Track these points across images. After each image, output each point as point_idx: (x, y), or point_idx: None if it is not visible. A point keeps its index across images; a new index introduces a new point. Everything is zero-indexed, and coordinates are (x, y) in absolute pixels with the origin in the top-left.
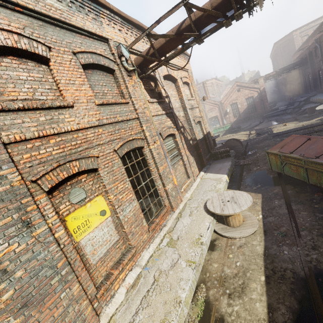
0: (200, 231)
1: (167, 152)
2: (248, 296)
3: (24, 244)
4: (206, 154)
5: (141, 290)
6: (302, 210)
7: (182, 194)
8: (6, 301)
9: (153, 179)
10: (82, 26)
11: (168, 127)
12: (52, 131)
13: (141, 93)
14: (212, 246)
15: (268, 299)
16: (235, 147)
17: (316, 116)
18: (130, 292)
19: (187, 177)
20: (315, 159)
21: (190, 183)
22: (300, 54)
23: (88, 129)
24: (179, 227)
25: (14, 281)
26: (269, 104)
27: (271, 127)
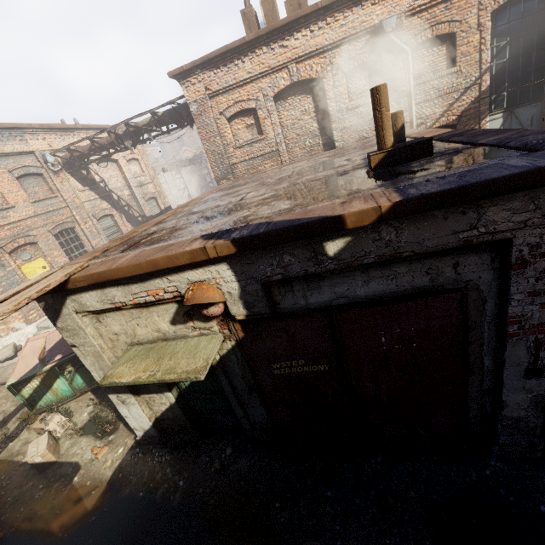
0: None
1: (102, 230)
2: None
3: (3, 273)
4: None
5: None
6: None
7: None
8: (1, 292)
9: (87, 250)
10: (12, 151)
11: (103, 209)
12: (6, 223)
13: (69, 186)
14: None
15: None
16: None
17: None
18: None
19: None
20: None
21: None
22: None
23: (27, 219)
24: None
25: (3, 286)
26: None
27: None
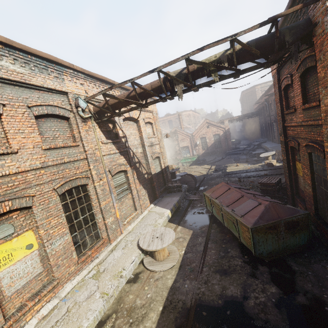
0: (124, 264)
1: (114, 187)
2: (144, 324)
3: None
4: (161, 187)
5: (51, 321)
6: (213, 248)
7: (124, 226)
8: None
9: (94, 213)
10: (41, 84)
11: (119, 164)
12: None
13: (94, 136)
14: (136, 278)
15: (157, 326)
16: (190, 182)
17: (261, 161)
18: (41, 323)
19: (135, 210)
20: (226, 208)
21: (136, 215)
22: (258, 106)
23: (28, 172)
24: (109, 259)
25: None
26: (235, 141)
27: (227, 165)
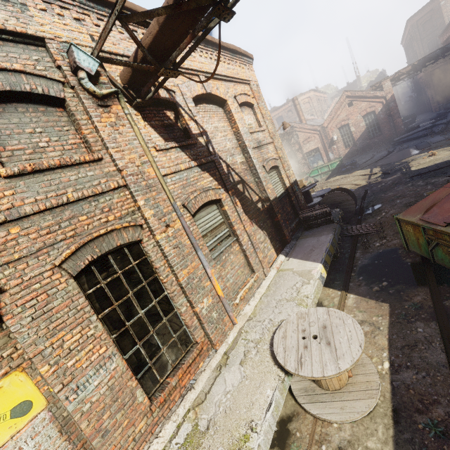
0: (251, 413)
1: (201, 237)
2: None
3: None
4: (290, 221)
5: None
6: None
7: (237, 308)
8: None
9: (168, 297)
10: None
11: (202, 190)
12: None
13: (133, 135)
14: (284, 435)
15: None
16: (343, 203)
17: None
18: None
19: (251, 272)
20: None
21: (255, 282)
22: None
23: None
24: (217, 394)
25: None
26: (404, 120)
27: (407, 160)
